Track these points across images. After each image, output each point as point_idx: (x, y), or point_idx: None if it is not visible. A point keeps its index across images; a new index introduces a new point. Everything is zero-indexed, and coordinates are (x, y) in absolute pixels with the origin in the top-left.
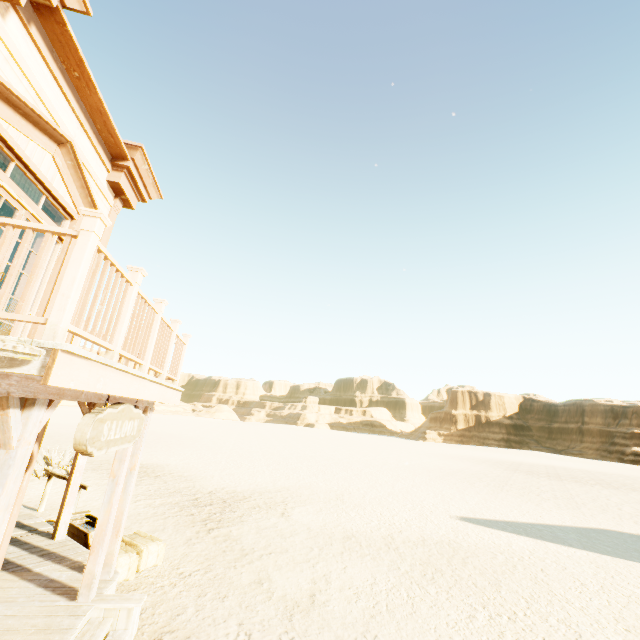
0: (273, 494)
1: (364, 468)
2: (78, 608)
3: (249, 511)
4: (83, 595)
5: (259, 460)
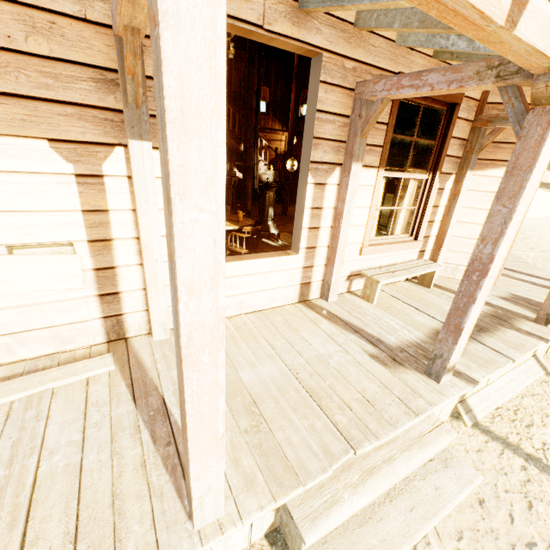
0: None
1: (545, 212)
2: None
3: None
4: None
5: None
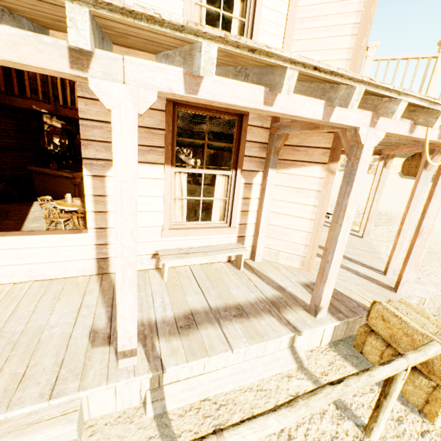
0: (395, 215)
1: None
2: (366, 240)
3: (389, 221)
4: (365, 237)
5: (362, 195)
